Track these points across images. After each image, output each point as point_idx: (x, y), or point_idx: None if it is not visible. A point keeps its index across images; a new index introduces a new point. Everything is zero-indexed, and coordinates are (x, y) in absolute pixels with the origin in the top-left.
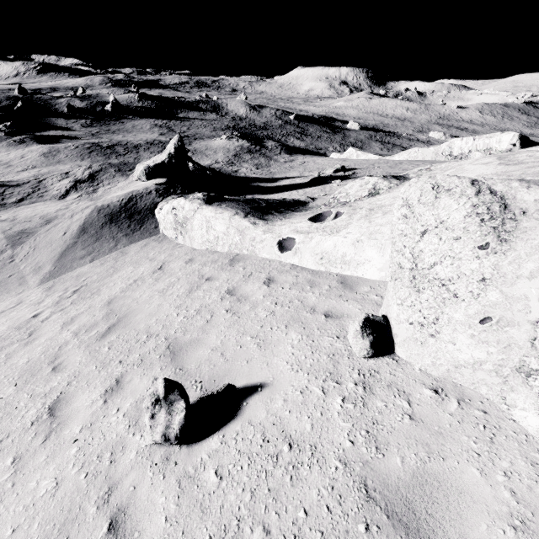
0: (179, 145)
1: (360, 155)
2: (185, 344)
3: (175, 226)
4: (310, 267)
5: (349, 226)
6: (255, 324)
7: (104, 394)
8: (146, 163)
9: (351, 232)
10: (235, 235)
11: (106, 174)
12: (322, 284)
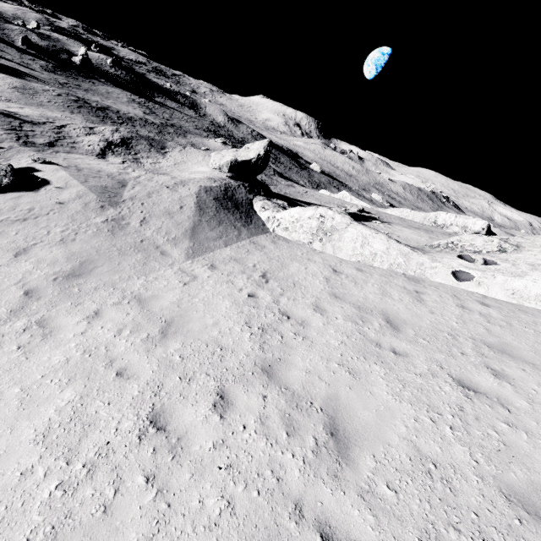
0: (268, 149)
1: (353, 199)
2: (499, 345)
3: (316, 232)
4: (500, 298)
5: (530, 274)
6: (536, 337)
7: (498, 378)
8: (226, 155)
9: (538, 279)
10: (398, 256)
11: (140, 145)
12: (536, 314)
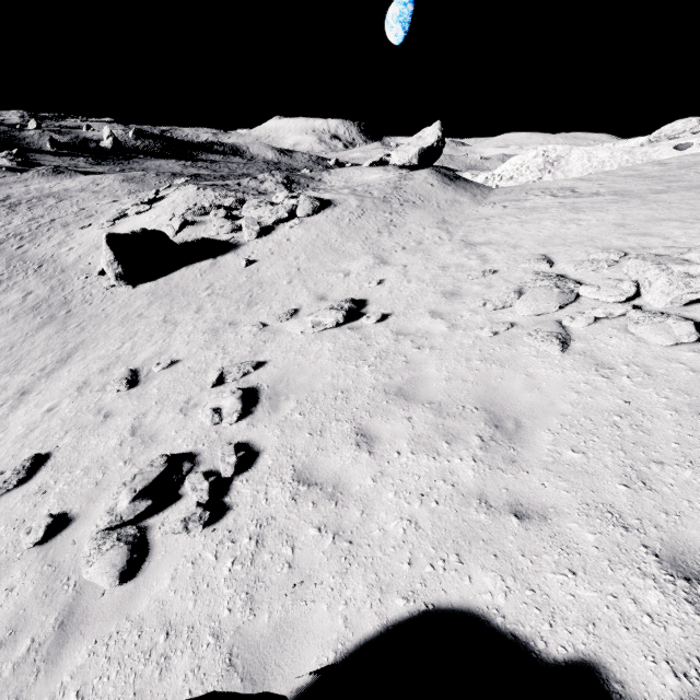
0: (442, 130)
1: None
2: None
3: (543, 167)
4: None
5: None
6: None
7: None
8: (406, 149)
9: None
10: (623, 155)
11: (301, 179)
12: None
